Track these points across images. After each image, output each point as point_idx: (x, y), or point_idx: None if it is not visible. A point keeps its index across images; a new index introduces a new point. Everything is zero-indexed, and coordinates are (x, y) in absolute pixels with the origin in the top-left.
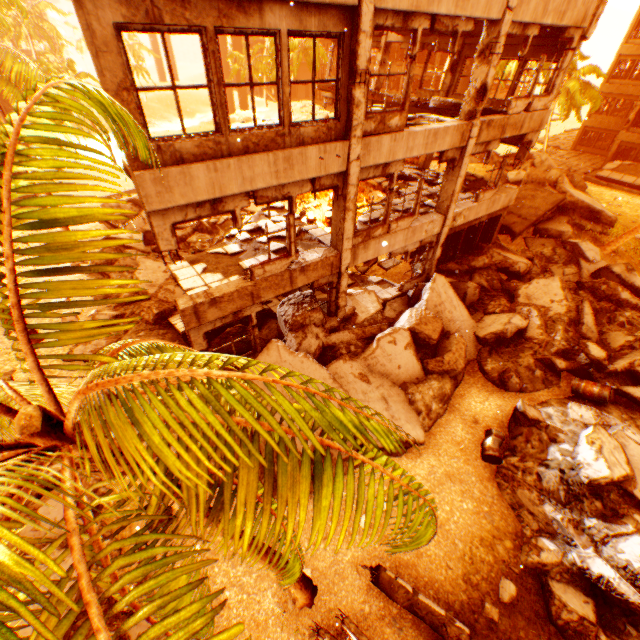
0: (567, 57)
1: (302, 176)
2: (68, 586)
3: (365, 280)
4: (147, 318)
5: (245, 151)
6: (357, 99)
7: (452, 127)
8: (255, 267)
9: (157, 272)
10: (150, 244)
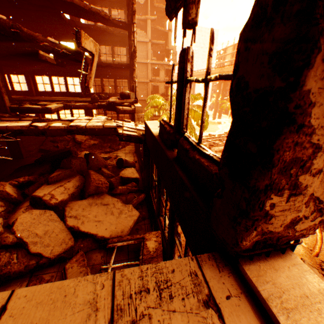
0: None
1: None
2: None
3: None
4: None
5: None
6: None
7: None
8: None
9: None
10: None
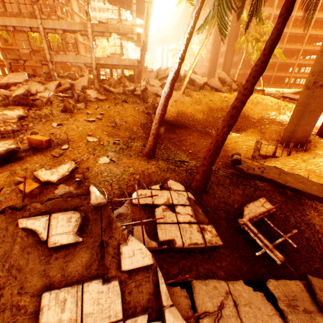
0: (133, 7)
1: (26, 26)
2: None
3: None
4: None
5: (11, 17)
6: (35, 8)
7: (78, 23)
8: (20, 49)
9: None
10: None
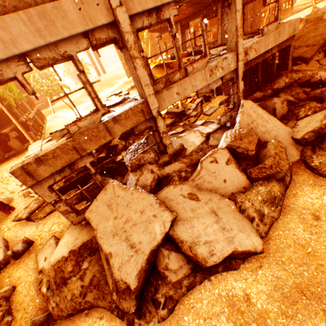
0: None
1: (69, 31)
2: None
3: (193, 125)
4: (61, 185)
5: None
6: None
7: None
8: (68, 125)
9: None
10: None
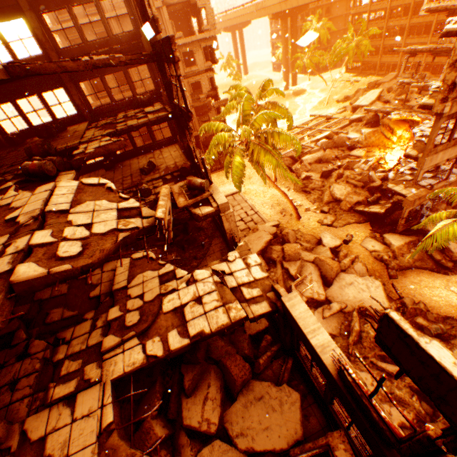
0: None
1: None
2: (379, 287)
3: None
4: (344, 209)
5: (452, 145)
6: None
7: None
8: (434, 185)
9: (341, 189)
10: (321, 177)
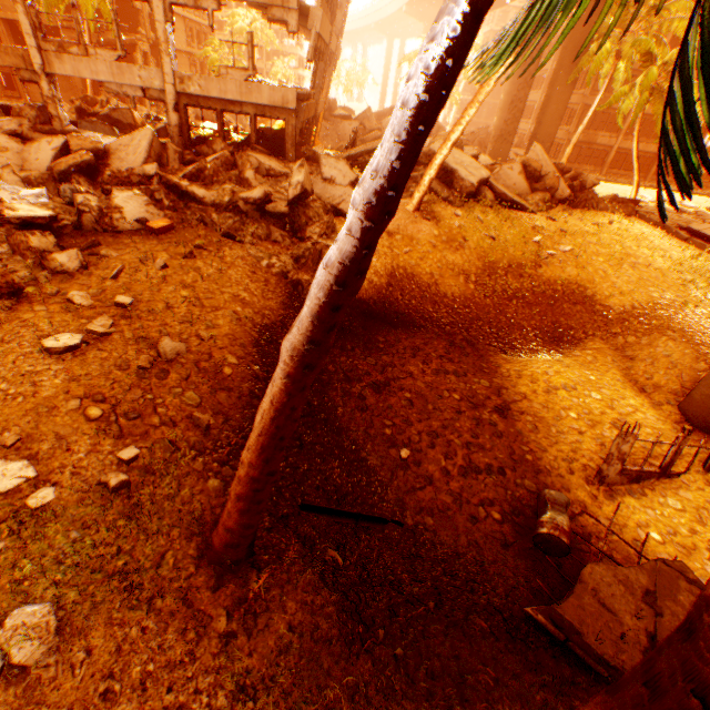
0: None
1: None
2: None
3: None
4: None
5: None
6: None
7: None
8: None
9: None
10: None
